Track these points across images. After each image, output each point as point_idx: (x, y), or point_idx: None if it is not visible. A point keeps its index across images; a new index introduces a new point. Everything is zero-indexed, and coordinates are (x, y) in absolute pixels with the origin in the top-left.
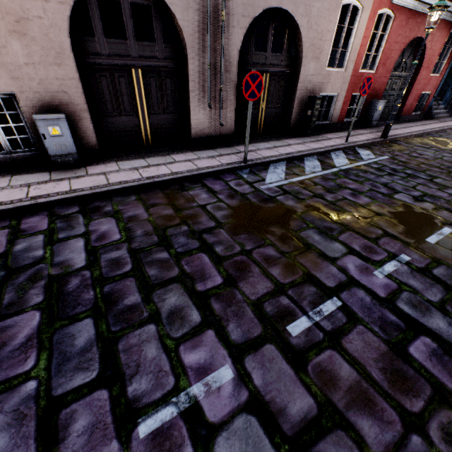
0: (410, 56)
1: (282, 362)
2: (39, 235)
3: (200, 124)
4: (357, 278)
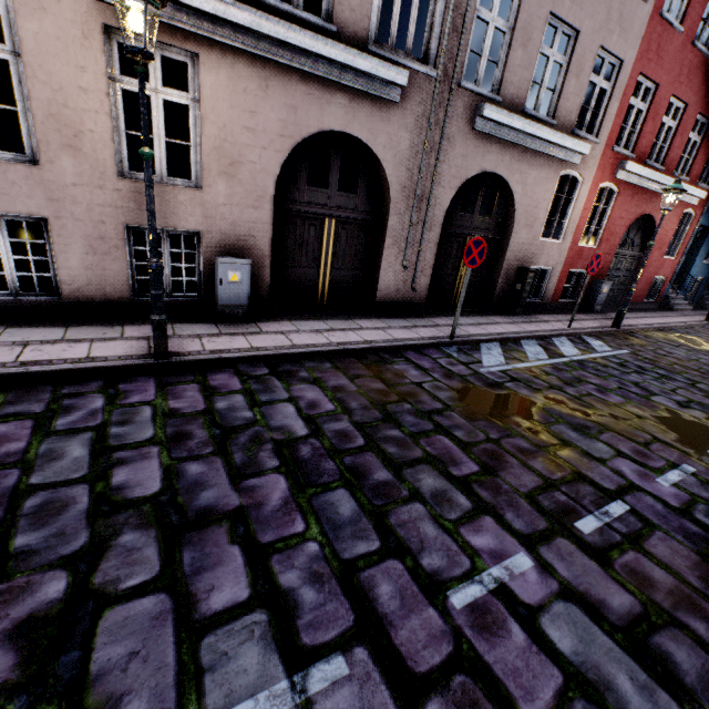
0: (637, 233)
1: (583, 557)
2: (237, 395)
3: (389, 287)
4: (638, 483)
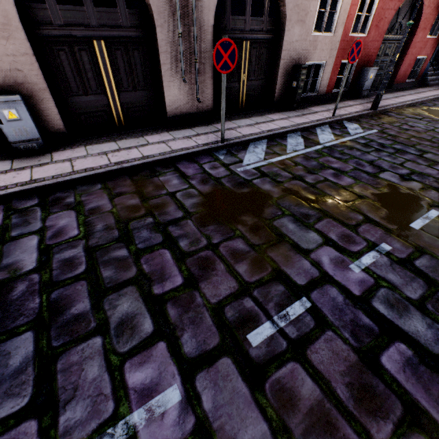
0: (406, 15)
1: (238, 379)
2: None
3: (176, 101)
4: (330, 273)
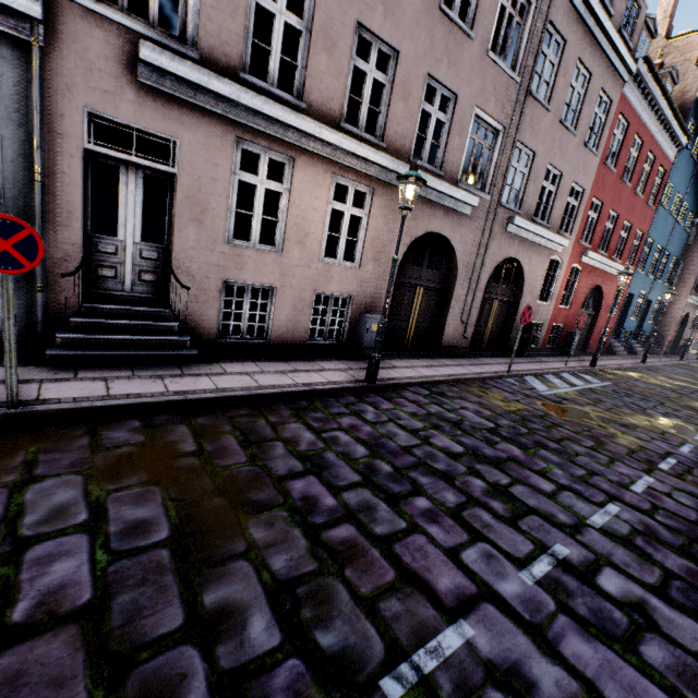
0: (591, 298)
1: (672, 478)
2: (432, 405)
3: (449, 335)
4: (672, 451)
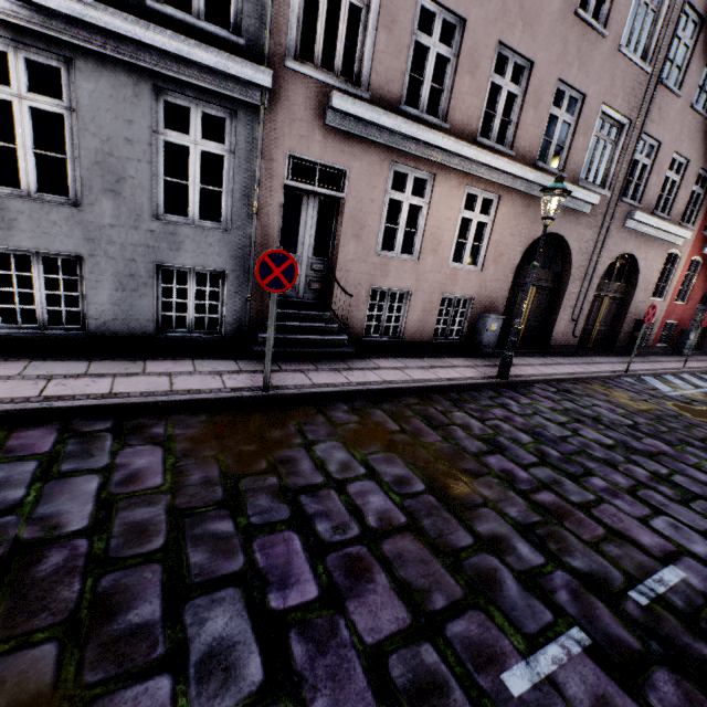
0: None
1: None
2: (565, 401)
3: (558, 333)
4: None
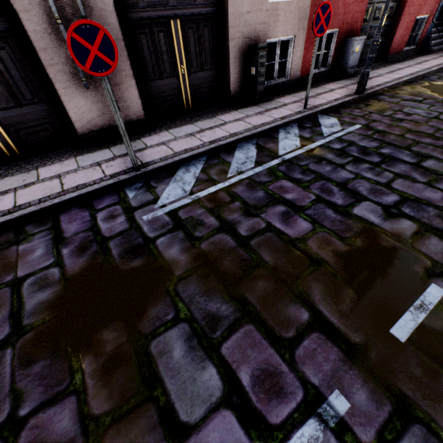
0: None
1: None
2: None
3: (85, 113)
4: None
